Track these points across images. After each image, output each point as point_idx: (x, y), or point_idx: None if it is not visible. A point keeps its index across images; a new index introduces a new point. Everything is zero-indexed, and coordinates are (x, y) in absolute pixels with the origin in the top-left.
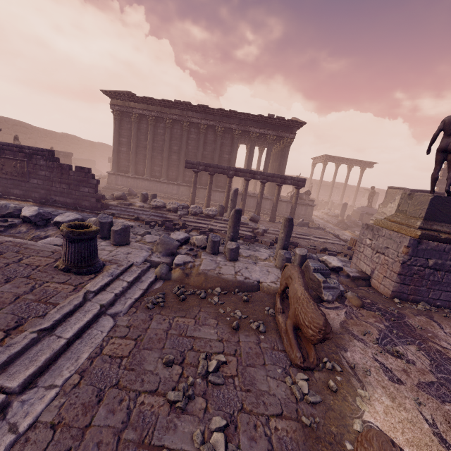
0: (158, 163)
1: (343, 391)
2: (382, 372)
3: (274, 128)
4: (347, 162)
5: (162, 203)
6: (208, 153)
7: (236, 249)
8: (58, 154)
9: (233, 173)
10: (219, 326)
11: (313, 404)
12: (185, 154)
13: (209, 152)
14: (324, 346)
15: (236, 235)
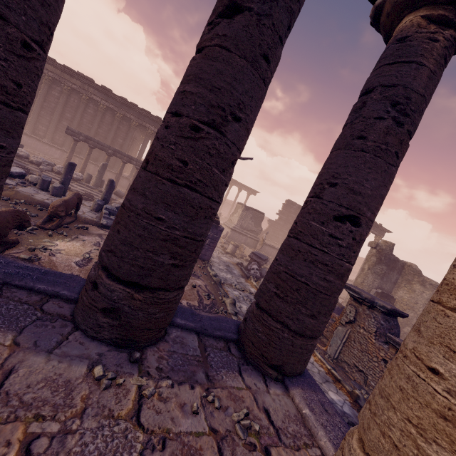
0: (45, 122)
1: (56, 237)
2: (93, 243)
3: None
4: (238, 185)
5: (26, 154)
6: (103, 132)
7: (59, 188)
8: None
9: (112, 152)
10: (0, 207)
11: (29, 233)
12: (78, 125)
13: (104, 131)
14: (71, 231)
15: (67, 182)
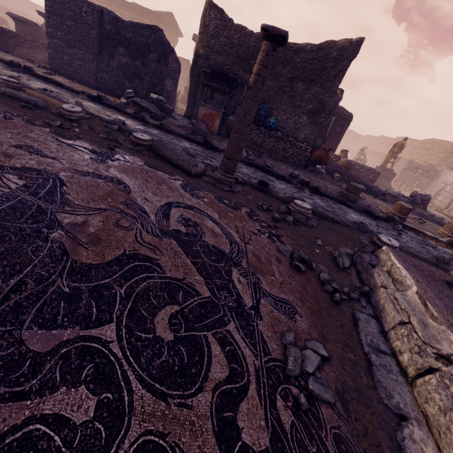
0: None
1: None
2: None
3: (138, 14)
4: None
5: None
6: None
7: None
8: (31, 18)
9: None
10: None
11: None
12: None
13: None
14: None
15: None
